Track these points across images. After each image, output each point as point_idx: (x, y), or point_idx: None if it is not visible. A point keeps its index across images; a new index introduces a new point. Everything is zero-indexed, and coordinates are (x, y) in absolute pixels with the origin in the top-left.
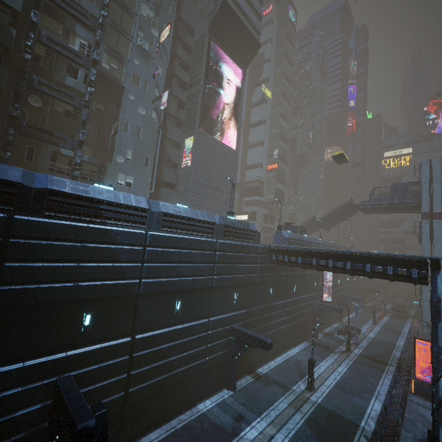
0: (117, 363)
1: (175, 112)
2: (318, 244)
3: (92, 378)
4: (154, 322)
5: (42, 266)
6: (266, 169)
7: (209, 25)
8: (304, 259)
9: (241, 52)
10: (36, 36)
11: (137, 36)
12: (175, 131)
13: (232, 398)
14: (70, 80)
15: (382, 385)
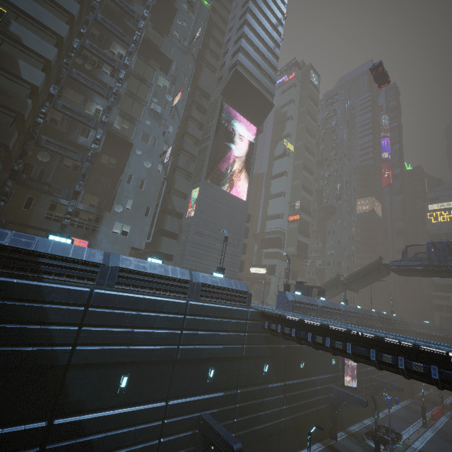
0: None
1: (185, 165)
2: (338, 309)
3: None
4: (85, 403)
5: None
6: (288, 220)
7: (222, 90)
8: (299, 332)
9: (254, 112)
10: (52, 105)
11: (152, 101)
12: (183, 182)
13: None
14: (81, 139)
15: None
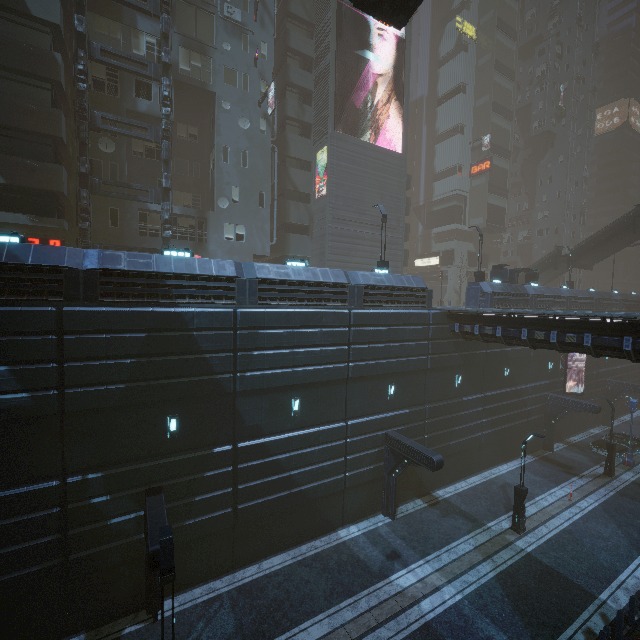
0: (217, 475)
1: (297, 113)
2: (559, 297)
3: (189, 491)
4: (262, 427)
5: (106, 365)
6: (470, 174)
7: None
8: (507, 330)
9: None
10: (88, 54)
11: (223, 2)
12: (301, 143)
13: (388, 527)
14: (143, 104)
15: None
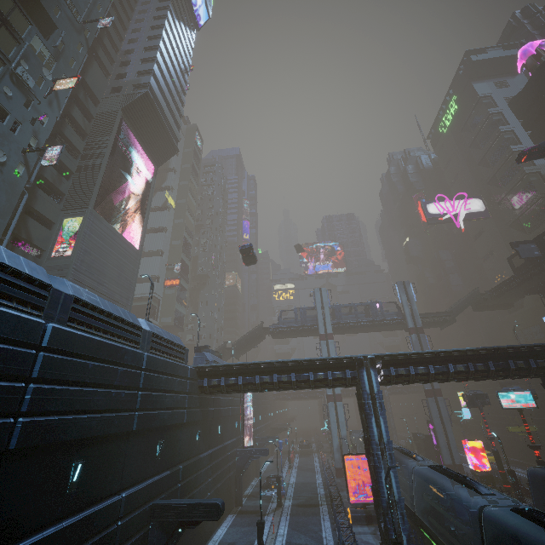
0: None
1: (55, 179)
2: None
3: None
4: (22, 521)
5: None
6: (164, 285)
7: (124, 106)
8: (246, 378)
9: (156, 148)
10: None
11: (18, 64)
12: (49, 203)
13: None
14: None
15: (325, 529)
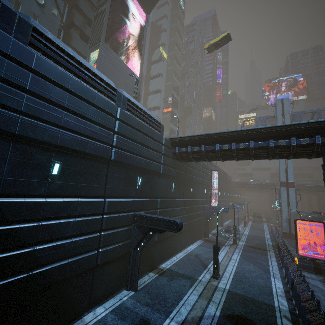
0: None
1: (81, 25)
2: None
3: None
4: (1, 184)
5: None
6: (163, 112)
7: None
8: (207, 146)
9: None
10: None
11: None
12: (80, 43)
13: (133, 299)
14: None
15: (272, 265)
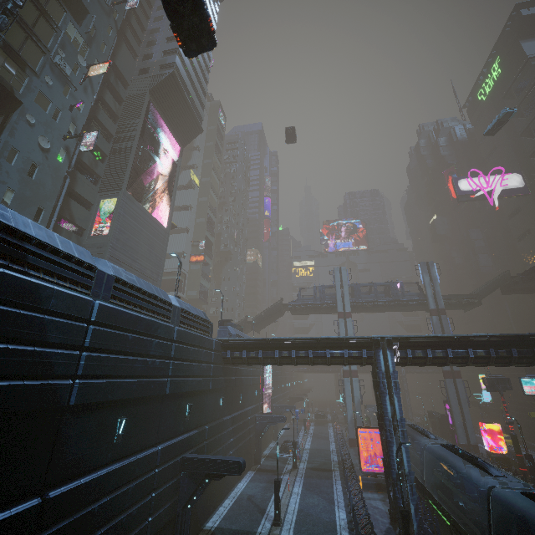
0: None
1: (91, 163)
2: None
3: None
4: (82, 462)
5: None
6: (190, 261)
7: (152, 88)
8: (266, 352)
9: (182, 129)
10: None
11: (56, 52)
12: (88, 186)
13: None
14: None
15: (337, 492)
